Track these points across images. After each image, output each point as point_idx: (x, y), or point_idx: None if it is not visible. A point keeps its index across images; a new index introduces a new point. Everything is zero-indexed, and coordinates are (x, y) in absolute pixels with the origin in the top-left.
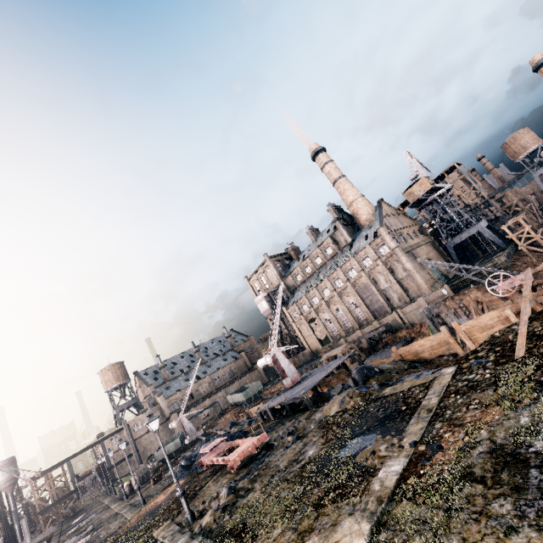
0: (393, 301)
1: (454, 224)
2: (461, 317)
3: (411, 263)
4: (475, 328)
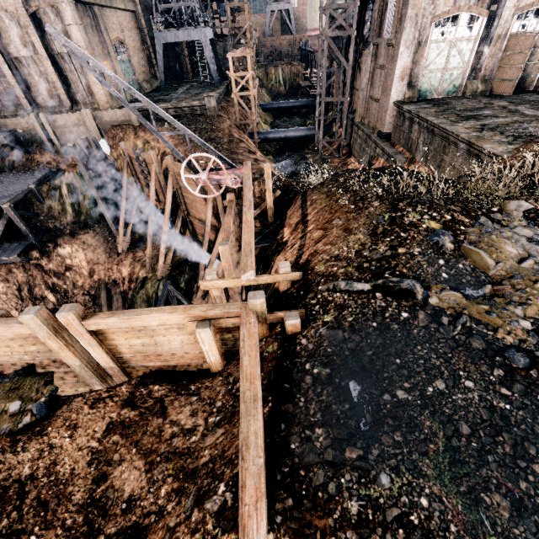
0: (37, 92)
1: (176, 5)
2: (137, 173)
3: (85, 32)
4: (121, 330)
